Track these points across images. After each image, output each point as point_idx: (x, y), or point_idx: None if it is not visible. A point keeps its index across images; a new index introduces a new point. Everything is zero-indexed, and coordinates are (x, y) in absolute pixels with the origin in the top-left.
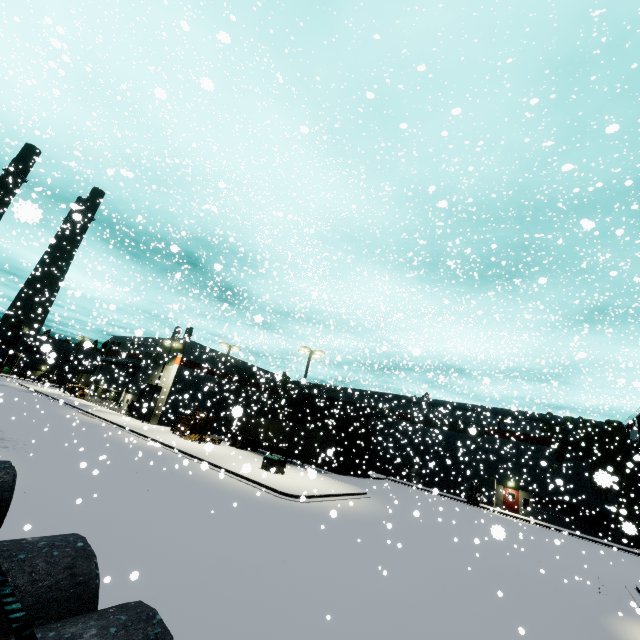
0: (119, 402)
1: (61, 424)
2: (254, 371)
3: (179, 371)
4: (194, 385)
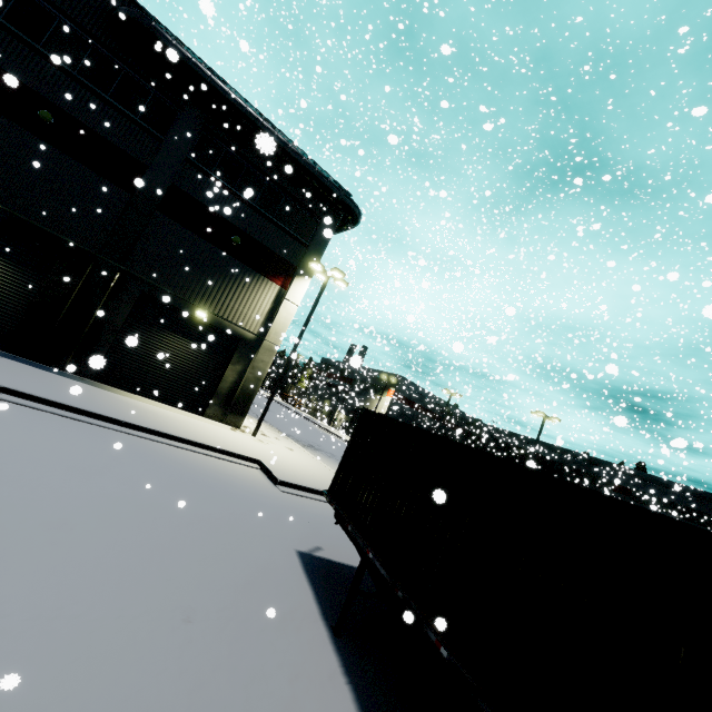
0: (333, 419)
1: (329, 440)
2: (450, 410)
3: (391, 403)
4: (400, 417)
